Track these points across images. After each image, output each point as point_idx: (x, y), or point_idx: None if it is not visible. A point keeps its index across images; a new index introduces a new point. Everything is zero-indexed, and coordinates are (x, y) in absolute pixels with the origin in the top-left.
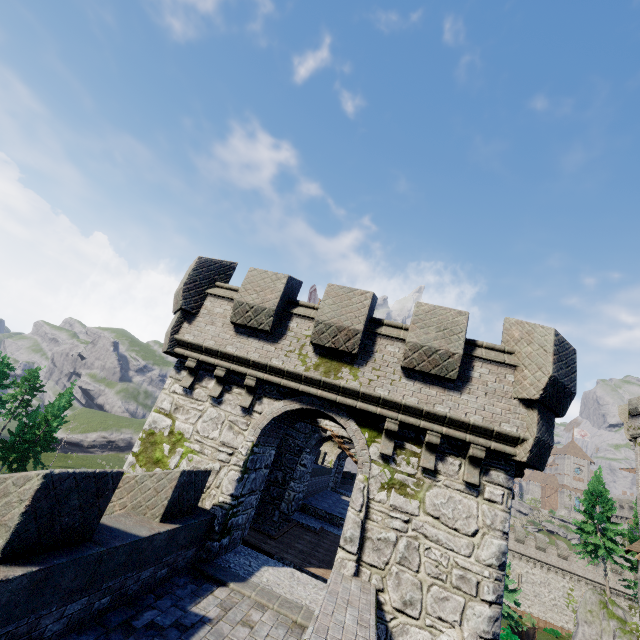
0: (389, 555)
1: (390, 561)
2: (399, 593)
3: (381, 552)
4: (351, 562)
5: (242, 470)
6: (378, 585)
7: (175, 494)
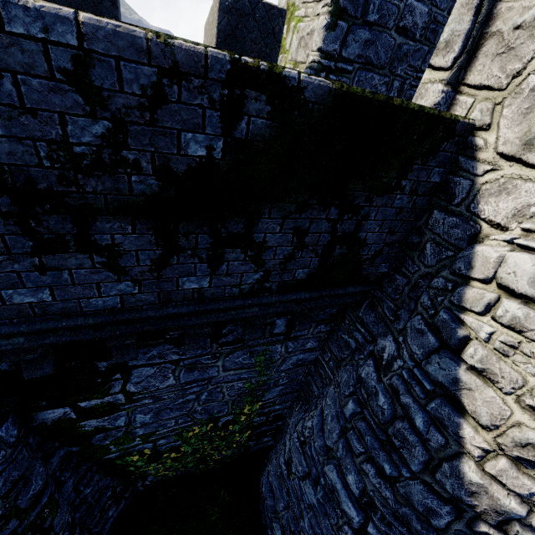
0: (530, 55)
1: (527, 67)
2: (522, 127)
3: (512, 55)
4: (435, 85)
5: (331, 11)
6: (481, 120)
7: (223, 21)
